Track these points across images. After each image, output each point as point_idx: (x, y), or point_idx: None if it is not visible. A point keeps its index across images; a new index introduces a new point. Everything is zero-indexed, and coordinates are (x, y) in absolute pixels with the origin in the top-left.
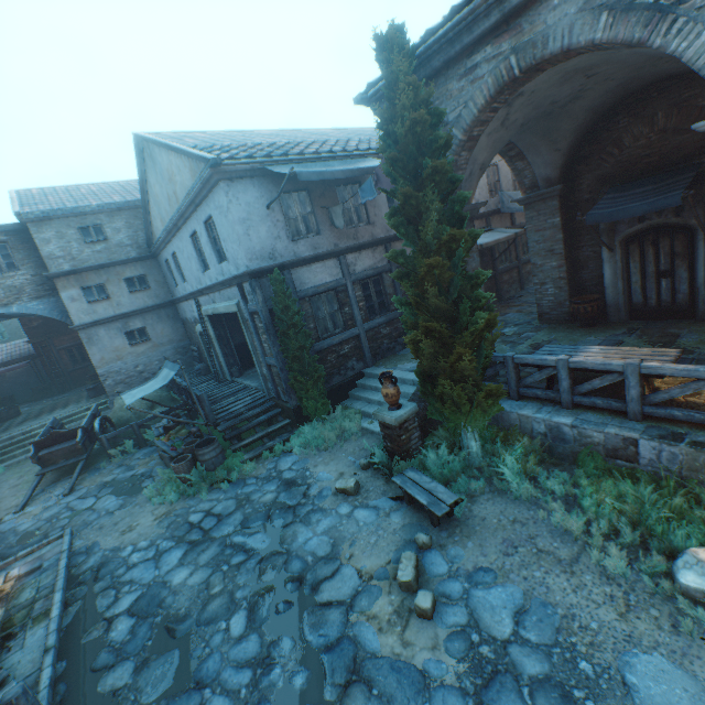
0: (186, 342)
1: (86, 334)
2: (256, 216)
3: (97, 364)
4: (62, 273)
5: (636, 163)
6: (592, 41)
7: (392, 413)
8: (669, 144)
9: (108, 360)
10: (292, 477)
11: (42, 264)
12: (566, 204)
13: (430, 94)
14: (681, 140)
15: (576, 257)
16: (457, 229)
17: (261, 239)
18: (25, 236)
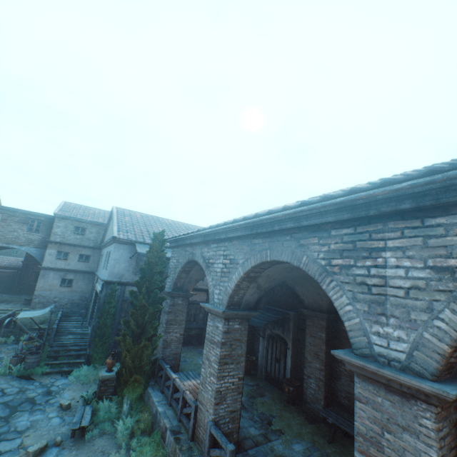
0: (89, 295)
1: (44, 272)
2: (123, 259)
3: (38, 288)
4: (54, 241)
5: (277, 301)
6: (200, 263)
7: (104, 372)
8: (286, 300)
9: (44, 288)
10: (54, 390)
11: (50, 234)
12: (257, 306)
13: (163, 254)
14: (289, 300)
15: (256, 334)
16: (160, 301)
17: (120, 269)
18: (53, 221)
